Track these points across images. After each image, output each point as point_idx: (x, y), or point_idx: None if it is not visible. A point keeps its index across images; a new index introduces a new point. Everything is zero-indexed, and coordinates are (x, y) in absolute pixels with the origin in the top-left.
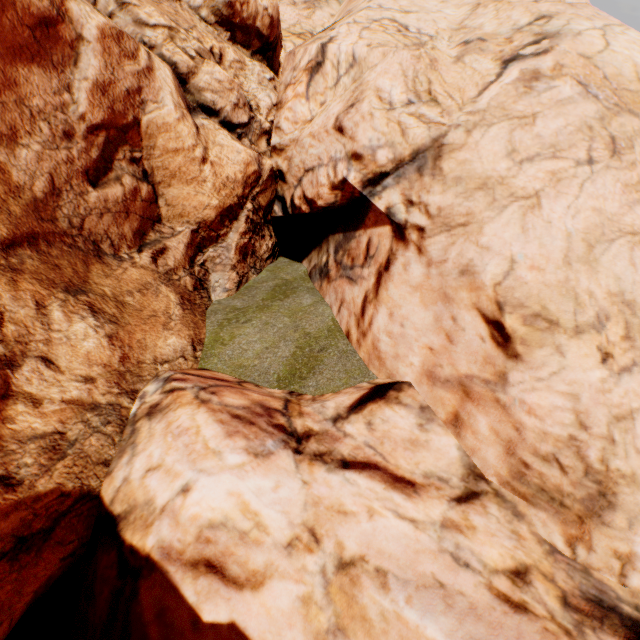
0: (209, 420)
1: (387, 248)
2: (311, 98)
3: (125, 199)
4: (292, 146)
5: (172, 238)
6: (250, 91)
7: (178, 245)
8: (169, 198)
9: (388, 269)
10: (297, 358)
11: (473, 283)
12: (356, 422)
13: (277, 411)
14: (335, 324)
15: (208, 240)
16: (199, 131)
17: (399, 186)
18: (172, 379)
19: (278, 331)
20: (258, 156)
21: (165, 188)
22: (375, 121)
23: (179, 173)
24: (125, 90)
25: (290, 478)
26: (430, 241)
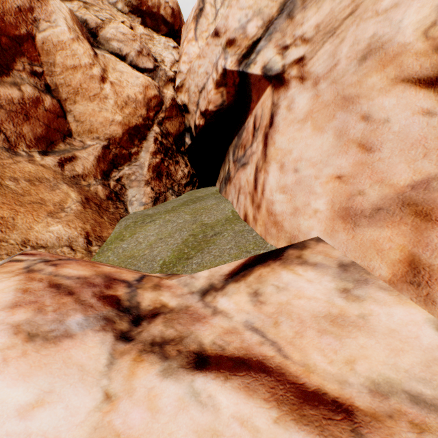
0: (9, 288)
1: (269, 106)
2: (199, 38)
3: (23, 102)
4: (187, 77)
5: (83, 150)
6: (156, 52)
7: (88, 156)
8: (77, 114)
9: (272, 123)
10: (187, 242)
11: (384, 56)
12: (235, 293)
13: (123, 282)
14: (234, 213)
15: (121, 158)
16: (98, 56)
17: (271, 42)
18: (20, 253)
19: (176, 225)
20: (159, 86)
21: (72, 105)
22: (240, 1)
23: (81, 90)
24: (16, 7)
25: (82, 386)
26: (312, 61)
